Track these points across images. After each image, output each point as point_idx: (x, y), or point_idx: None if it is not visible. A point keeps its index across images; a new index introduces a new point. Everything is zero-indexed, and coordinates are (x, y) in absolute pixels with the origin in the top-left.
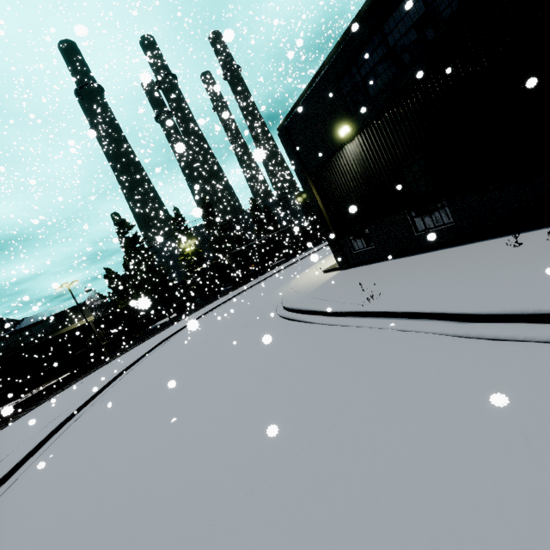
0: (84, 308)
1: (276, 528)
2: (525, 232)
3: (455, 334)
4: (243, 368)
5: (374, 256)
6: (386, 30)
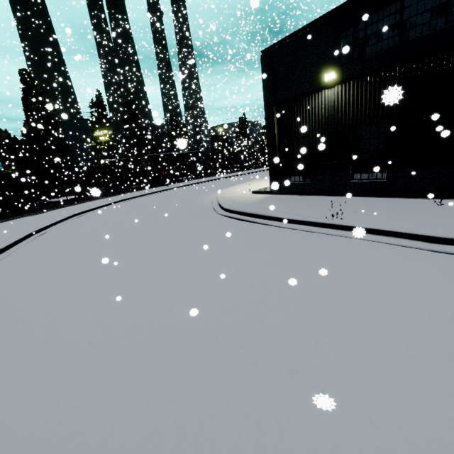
0: None
1: (383, 364)
2: (435, 199)
3: (431, 249)
4: (216, 247)
5: (306, 189)
6: (407, 2)
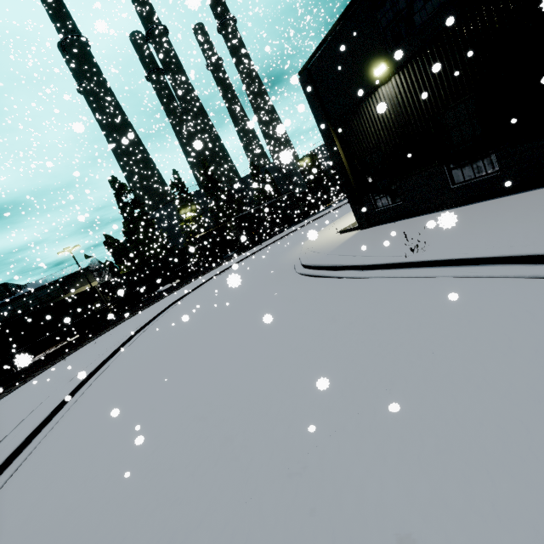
0: (87, 274)
1: (383, 464)
2: None
3: (534, 276)
4: (277, 321)
5: (400, 213)
6: None
